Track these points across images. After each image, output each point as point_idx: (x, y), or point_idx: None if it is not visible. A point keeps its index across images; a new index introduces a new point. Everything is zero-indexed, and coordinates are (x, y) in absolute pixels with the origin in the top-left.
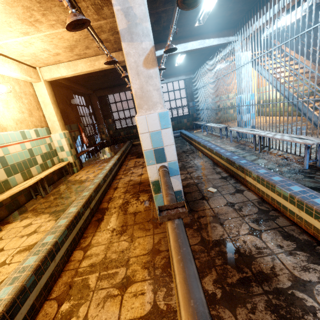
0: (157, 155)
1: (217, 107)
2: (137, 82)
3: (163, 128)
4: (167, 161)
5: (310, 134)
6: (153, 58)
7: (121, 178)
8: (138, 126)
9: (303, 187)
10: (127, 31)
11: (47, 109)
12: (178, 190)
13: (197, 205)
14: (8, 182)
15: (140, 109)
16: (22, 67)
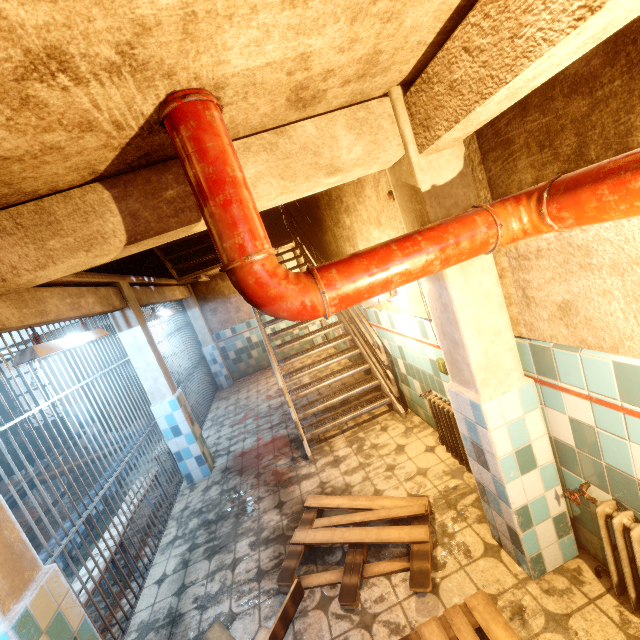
0: None
1: (247, 342)
2: None
3: None
4: None
5: (267, 487)
6: None
7: None
8: None
9: None
10: None
11: None
12: None
13: None
14: None
15: None
16: None
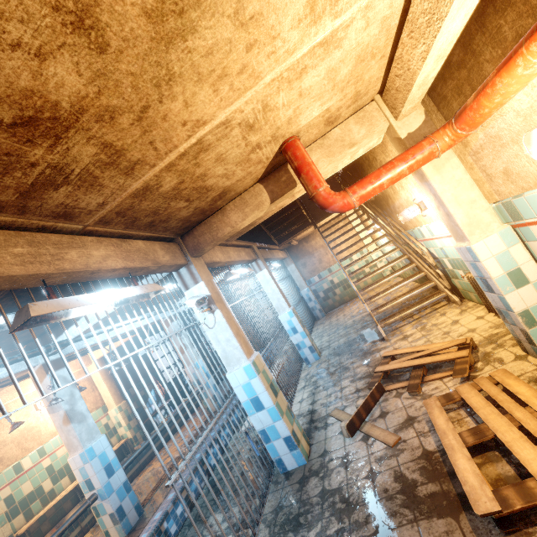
0: (88, 485)
1: (330, 284)
2: (63, 435)
3: (85, 463)
4: (96, 488)
5: (357, 357)
6: (67, 418)
7: (150, 465)
8: (71, 465)
9: (161, 514)
10: (51, 408)
11: (101, 387)
12: (111, 512)
13: (143, 521)
14: (54, 491)
15: (70, 452)
16: (71, 364)
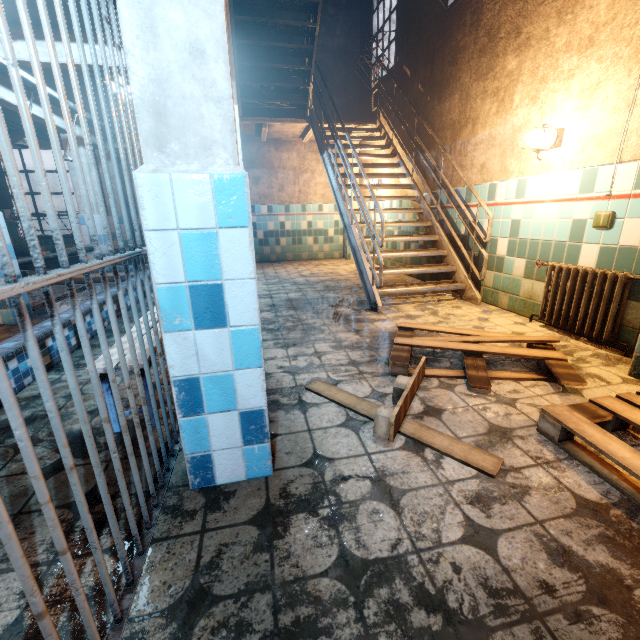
0: None
1: (279, 227)
2: None
3: None
4: None
5: (333, 320)
6: None
7: None
8: None
9: None
10: None
11: None
12: None
13: None
14: None
15: None
16: None
